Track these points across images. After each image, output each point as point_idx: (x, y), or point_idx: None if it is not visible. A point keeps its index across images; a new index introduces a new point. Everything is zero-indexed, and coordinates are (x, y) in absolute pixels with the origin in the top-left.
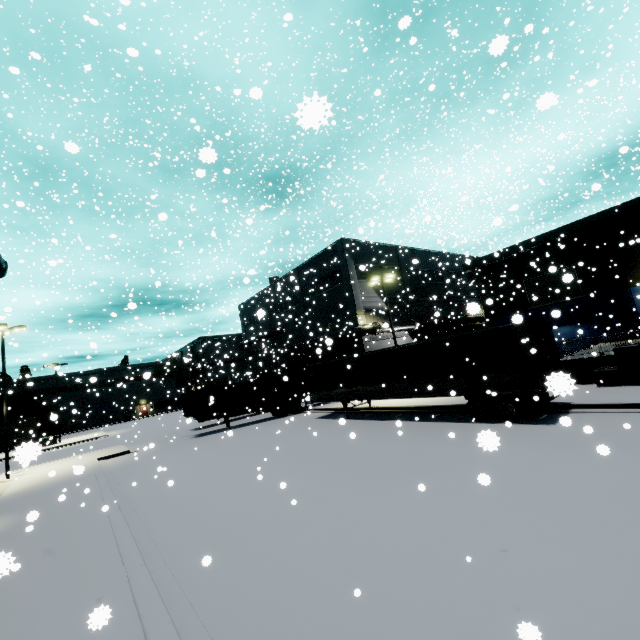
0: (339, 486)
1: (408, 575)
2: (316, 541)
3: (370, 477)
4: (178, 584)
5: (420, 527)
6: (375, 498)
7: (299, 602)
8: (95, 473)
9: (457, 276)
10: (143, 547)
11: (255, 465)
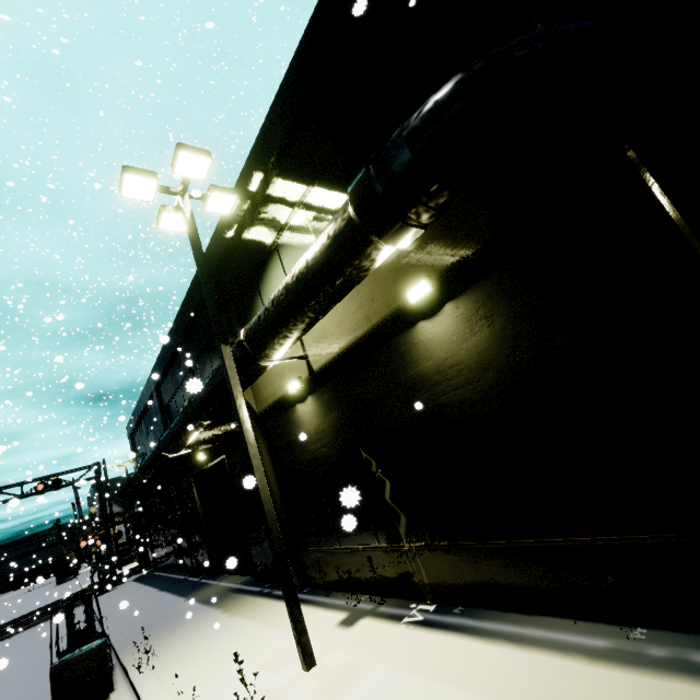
0: None
1: None
2: None
3: None
4: None
5: None
6: None
7: None
8: None
9: None
10: None
11: None
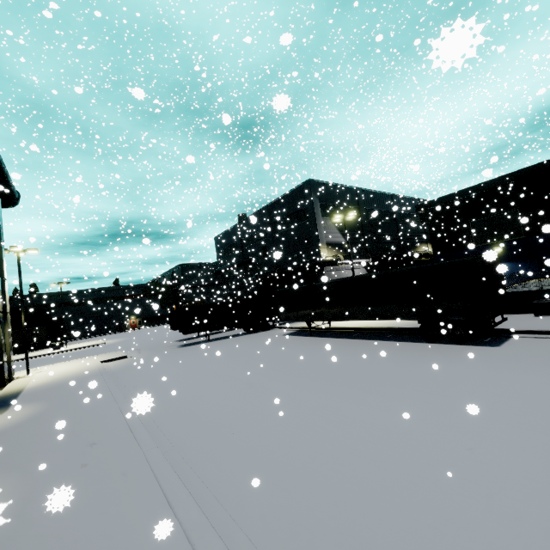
0: (313, 391)
1: (387, 466)
2: (301, 435)
3: (339, 384)
4: (188, 464)
5: (391, 427)
6: (347, 402)
7: (294, 483)
8: (101, 373)
9: (408, 217)
10: (152, 433)
11: (236, 371)
